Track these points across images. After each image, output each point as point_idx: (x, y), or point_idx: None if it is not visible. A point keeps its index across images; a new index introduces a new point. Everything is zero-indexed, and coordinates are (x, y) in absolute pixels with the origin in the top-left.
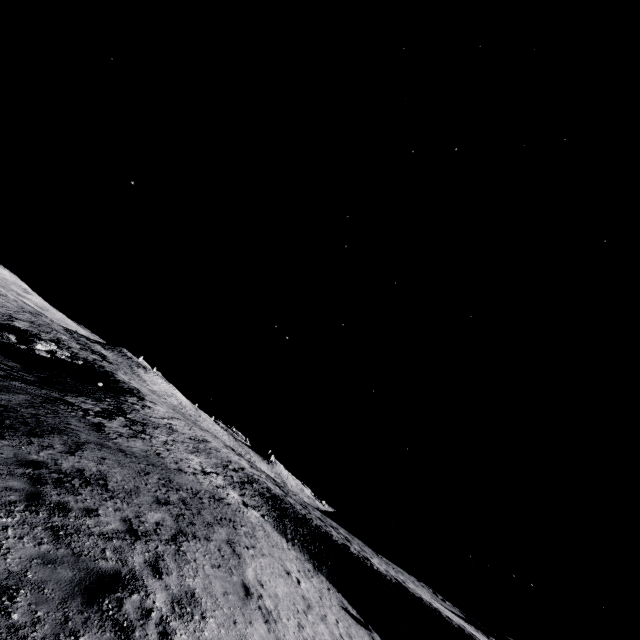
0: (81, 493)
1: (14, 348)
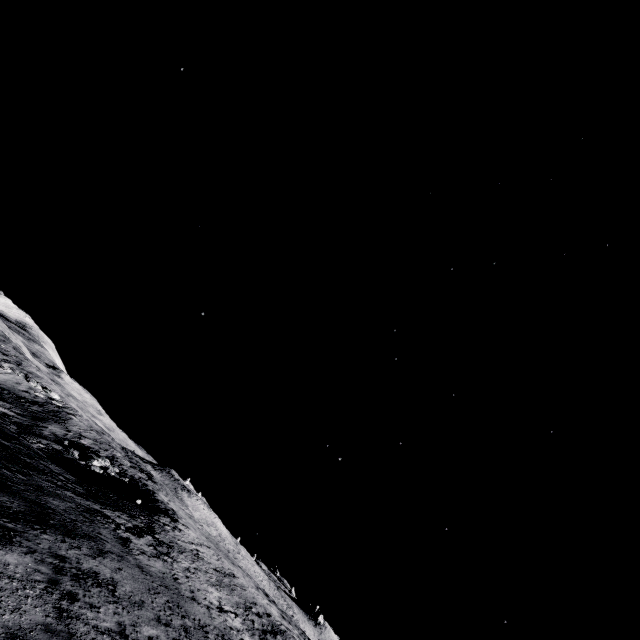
0: (90, 590)
1: (75, 463)
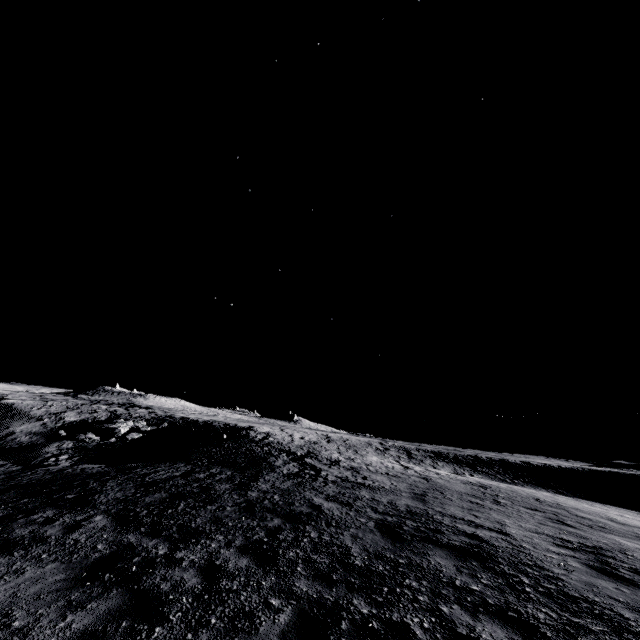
0: None
1: (111, 446)
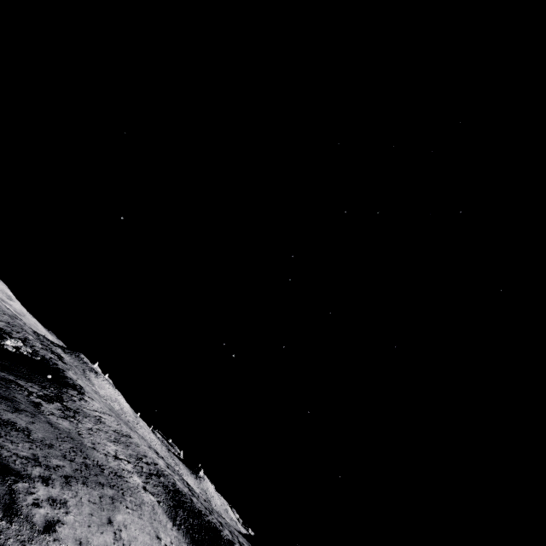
0: (10, 432)
1: None
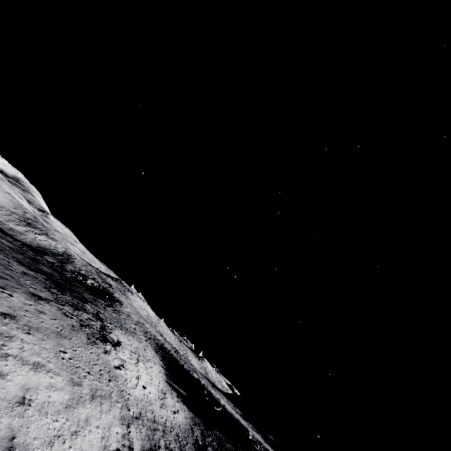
0: (100, 313)
1: (81, 282)
